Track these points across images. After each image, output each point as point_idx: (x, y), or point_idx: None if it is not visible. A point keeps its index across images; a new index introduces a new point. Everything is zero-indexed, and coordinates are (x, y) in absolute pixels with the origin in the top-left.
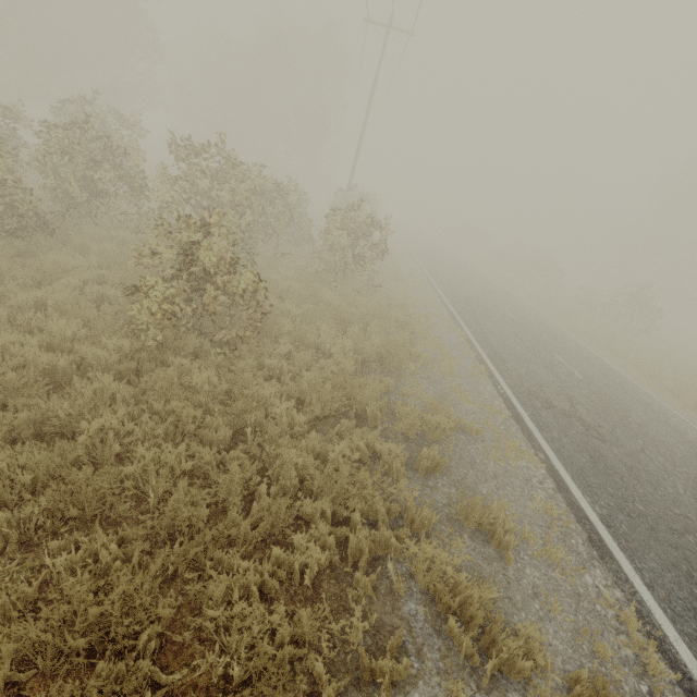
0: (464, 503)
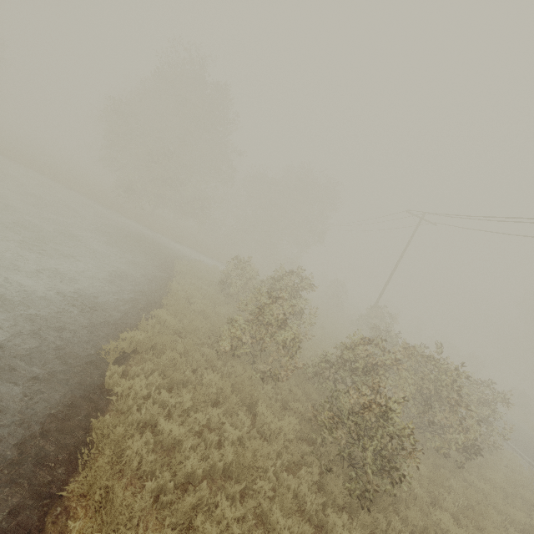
0: None
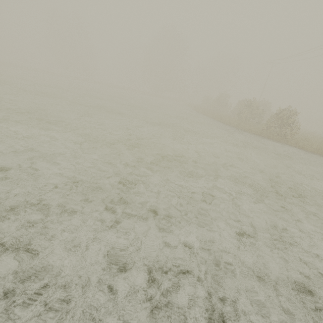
0: None
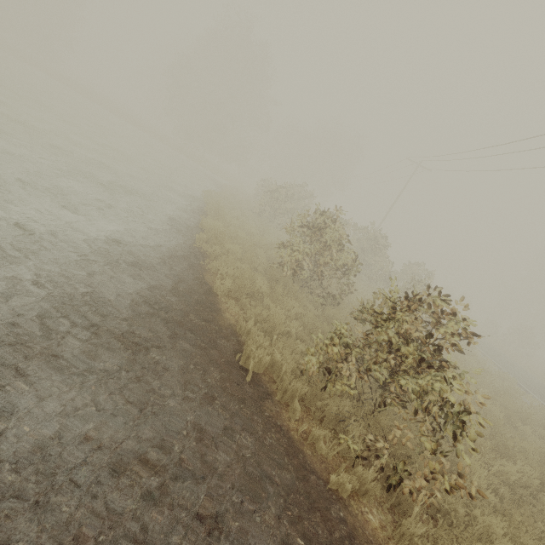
0: (541, 407)
